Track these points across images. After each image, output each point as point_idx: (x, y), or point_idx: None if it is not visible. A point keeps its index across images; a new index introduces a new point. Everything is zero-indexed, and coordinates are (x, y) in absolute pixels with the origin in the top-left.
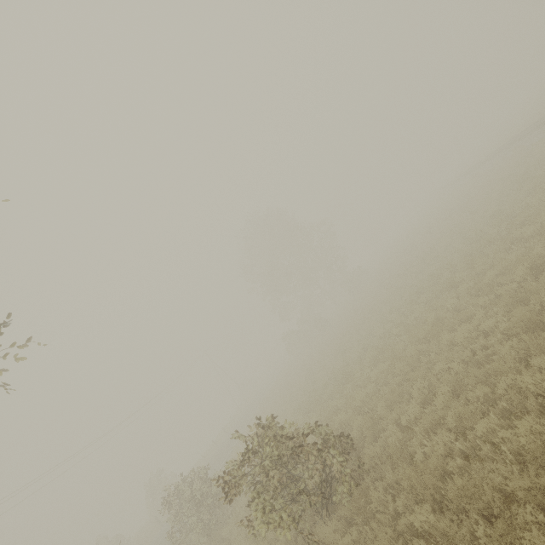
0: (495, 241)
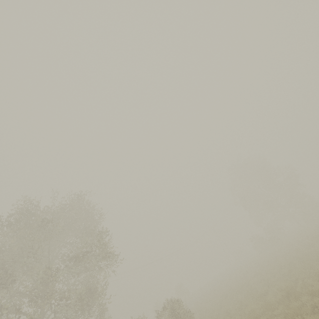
0: None
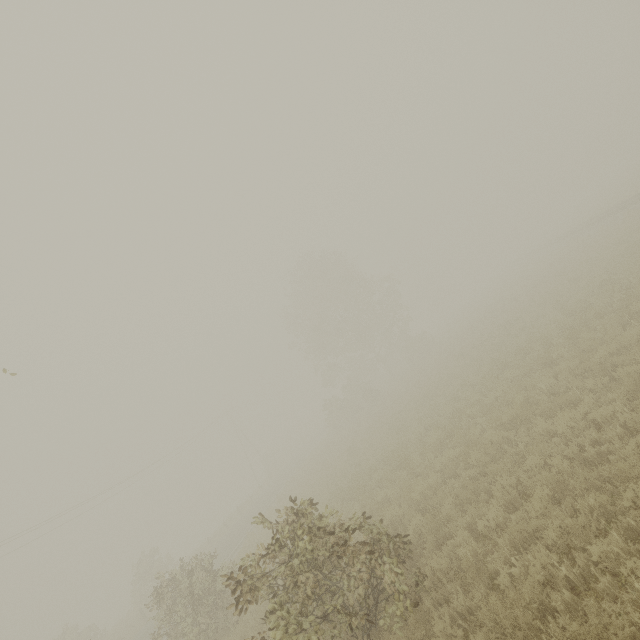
0: (605, 314)
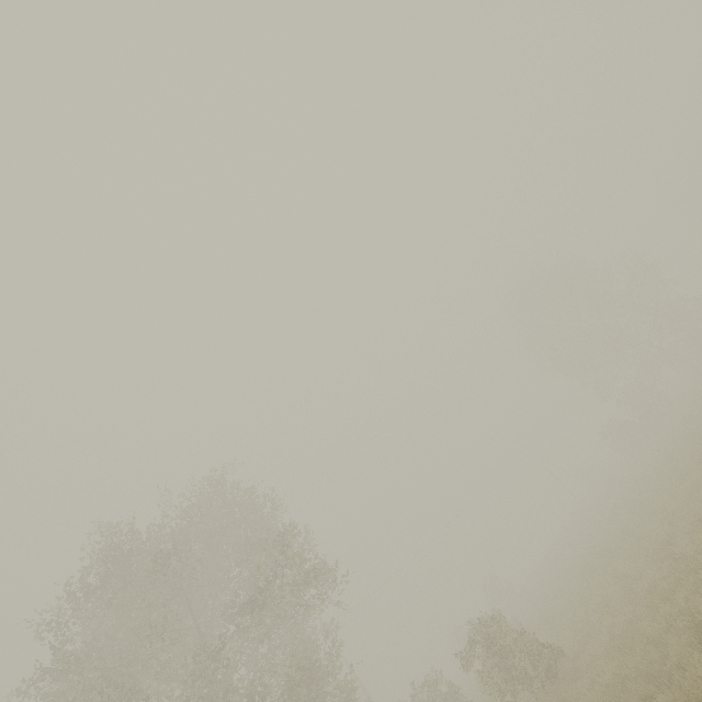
0: None
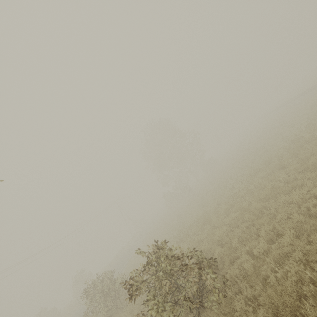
0: (311, 141)
